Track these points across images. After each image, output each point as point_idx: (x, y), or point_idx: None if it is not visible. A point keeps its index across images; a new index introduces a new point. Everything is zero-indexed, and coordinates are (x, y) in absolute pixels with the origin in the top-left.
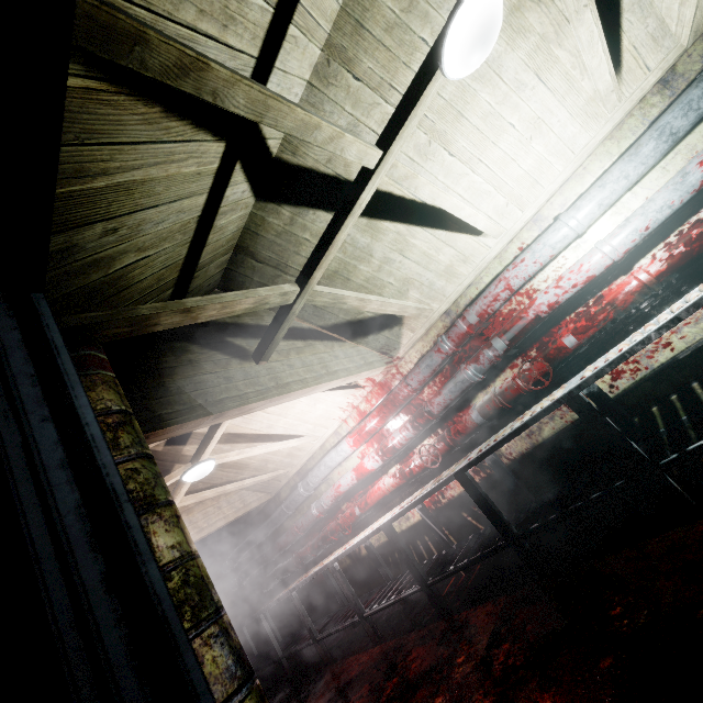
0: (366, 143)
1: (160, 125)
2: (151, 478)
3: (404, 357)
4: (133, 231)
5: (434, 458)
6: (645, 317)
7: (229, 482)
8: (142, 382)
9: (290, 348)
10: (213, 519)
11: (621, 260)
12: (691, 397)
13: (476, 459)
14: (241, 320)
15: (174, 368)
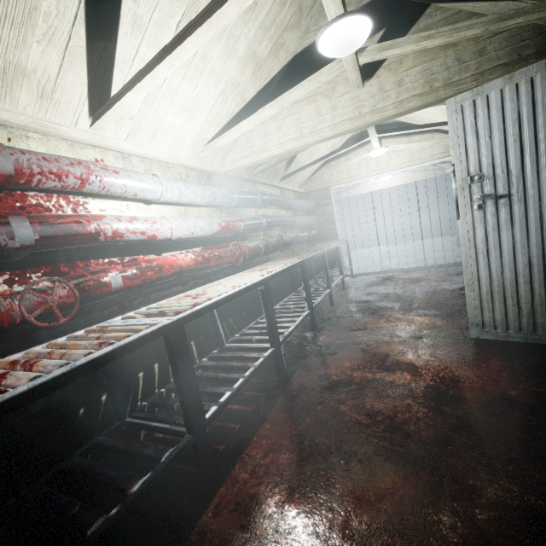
0: None
1: None
2: None
3: None
4: None
5: None
6: (153, 296)
7: None
8: None
9: None
10: None
11: (171, 241)
12: (151, 376)
13: None
14: None
15: None
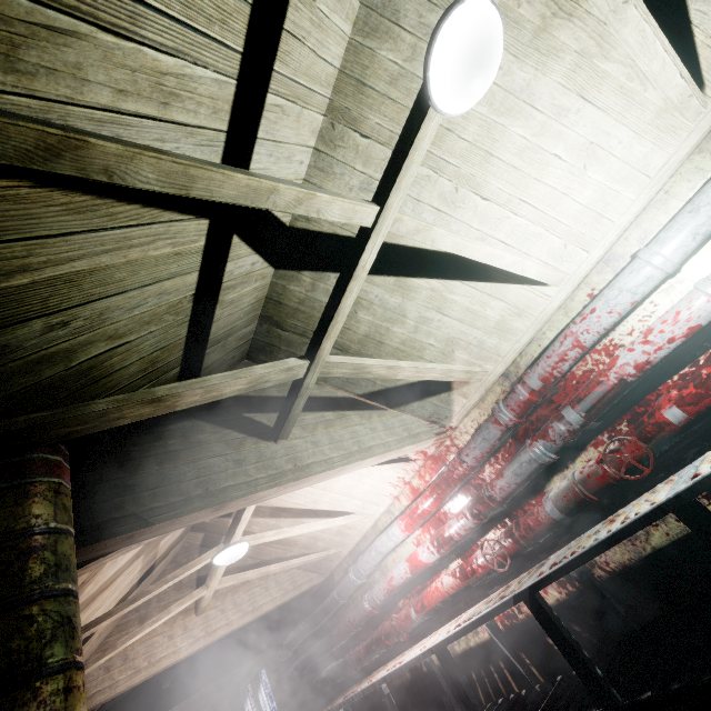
0: (351, 200)
1: (99, 213)
2: (47, 629)
3: (459, 426)
4: (95, 321)
5: (500, 559)
6: None
7: (278, 559)
8: (140, 470)
9: (318, 422)
10: (259, 601)
11: None
12: None
13: (547, 577)
14: (266, 392)
15: (179, 451)
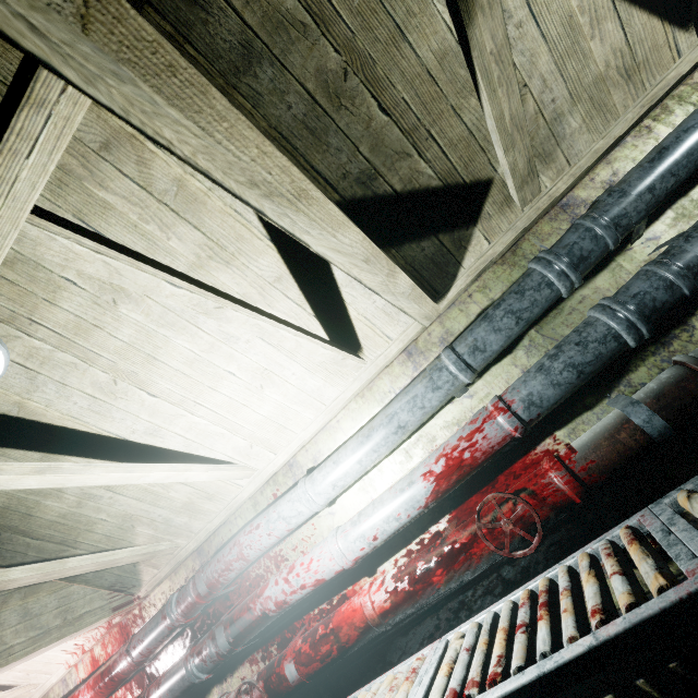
0: None
1: None
2: None
3: (150, 595)
4: None
5: None
6: (387, 648)
7: None
8: None
9: None
10: None
11: (354, 566)
12: None
13: None
14: None
15: None
